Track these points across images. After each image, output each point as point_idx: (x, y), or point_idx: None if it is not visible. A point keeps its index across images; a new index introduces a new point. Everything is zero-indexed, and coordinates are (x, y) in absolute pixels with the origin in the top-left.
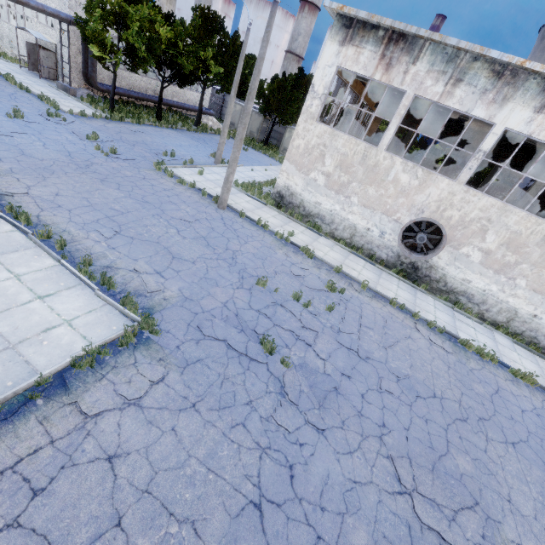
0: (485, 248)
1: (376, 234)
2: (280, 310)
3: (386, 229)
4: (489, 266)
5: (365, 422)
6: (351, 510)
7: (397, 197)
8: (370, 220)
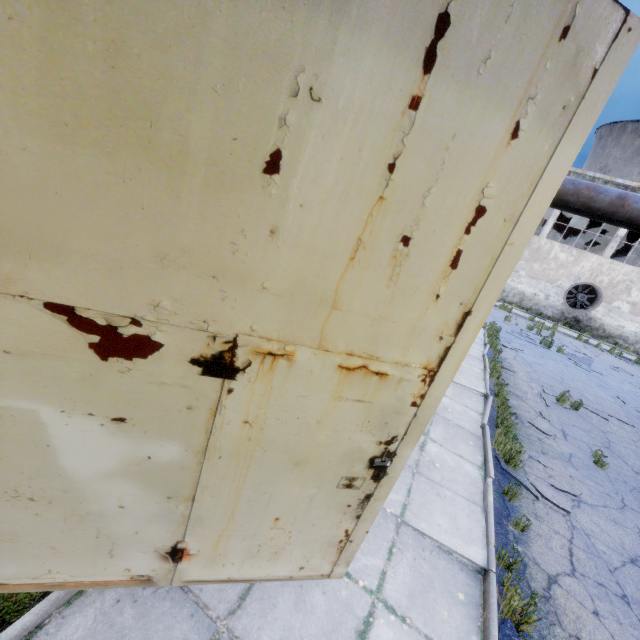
0: (632, 301)
1: (542, 297)
2: (528, 333)
3: (550, 293)
4: (636, 314)
5: (617, 377)
6: (638, 396)
7: (557, 270)
8: (536, 288)
